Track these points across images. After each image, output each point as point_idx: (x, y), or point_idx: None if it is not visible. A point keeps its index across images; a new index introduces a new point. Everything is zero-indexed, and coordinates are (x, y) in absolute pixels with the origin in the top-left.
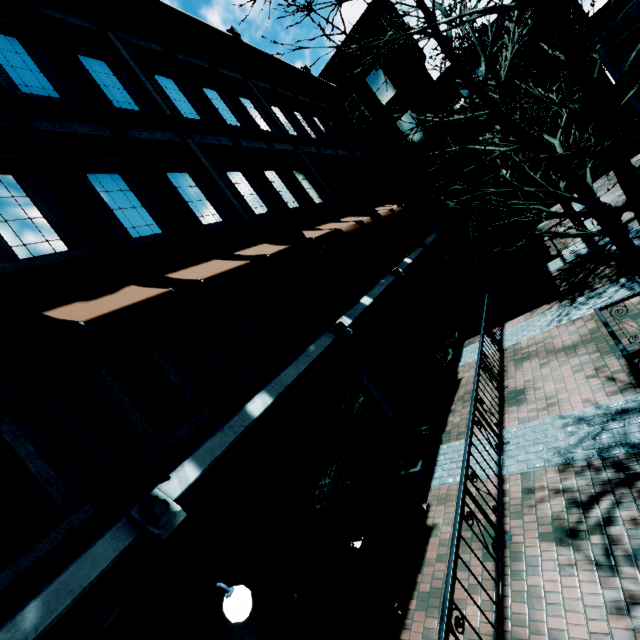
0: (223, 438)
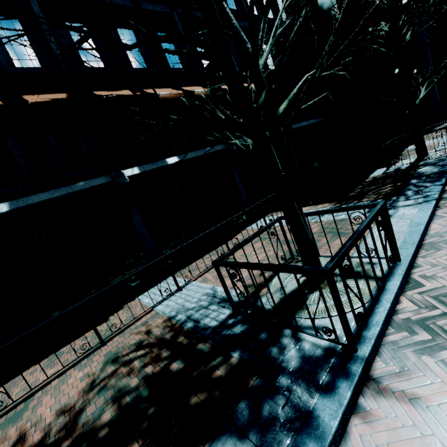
0: None
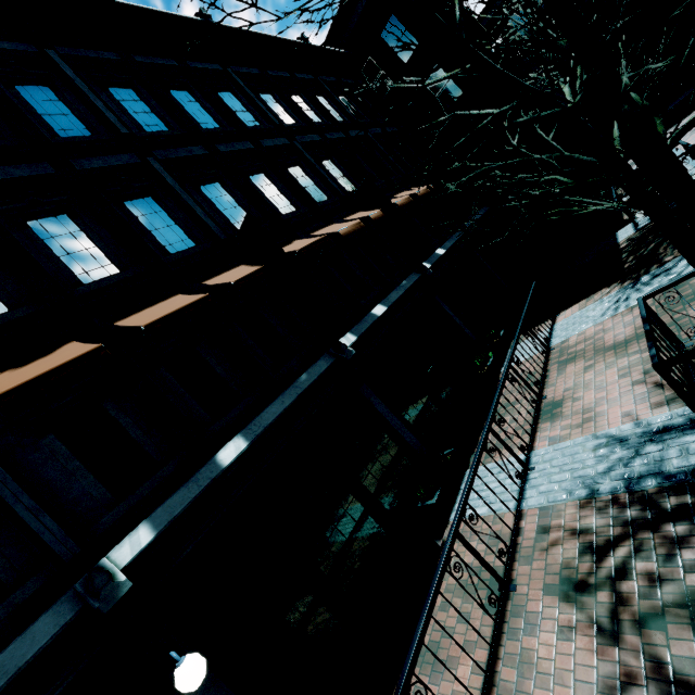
0: (185, 494)
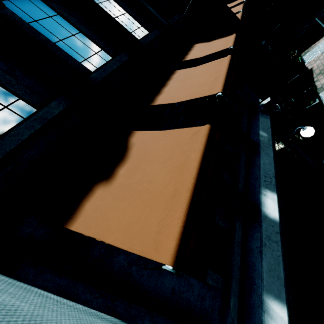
0: None
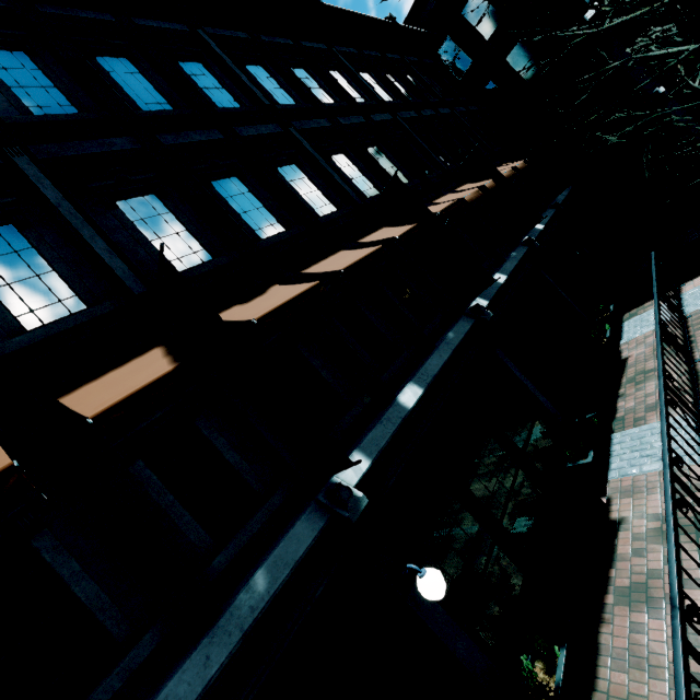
0: (383, 430)
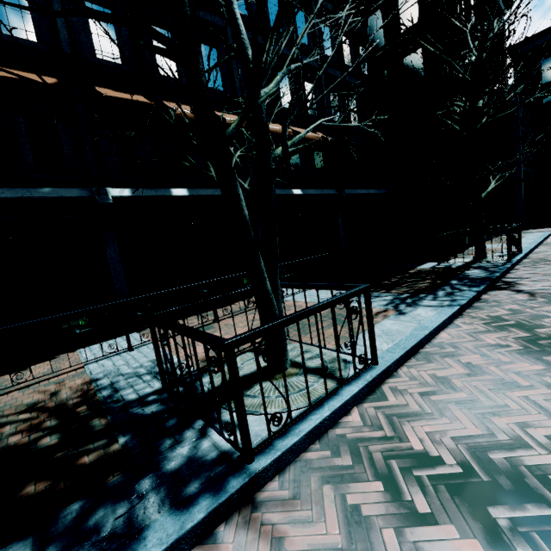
0: None
